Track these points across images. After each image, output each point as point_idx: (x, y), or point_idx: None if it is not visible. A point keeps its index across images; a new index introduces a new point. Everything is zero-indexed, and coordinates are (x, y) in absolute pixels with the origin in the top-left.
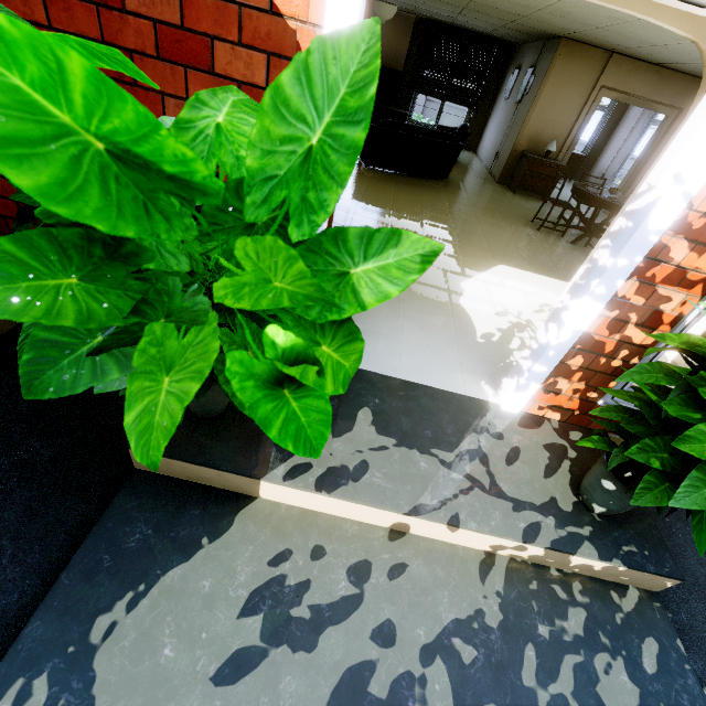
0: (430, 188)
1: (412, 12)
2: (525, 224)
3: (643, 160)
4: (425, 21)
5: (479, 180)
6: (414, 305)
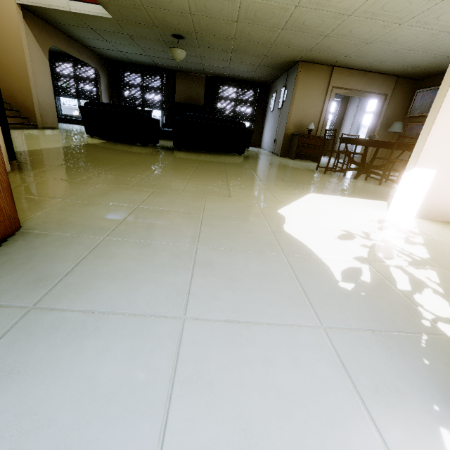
0: (231, 158)
1: (202, 73)
2: (312, 171)
3: (372, 129)
4: (212, 78)
5: (267, 155)
6: (216, 242)
